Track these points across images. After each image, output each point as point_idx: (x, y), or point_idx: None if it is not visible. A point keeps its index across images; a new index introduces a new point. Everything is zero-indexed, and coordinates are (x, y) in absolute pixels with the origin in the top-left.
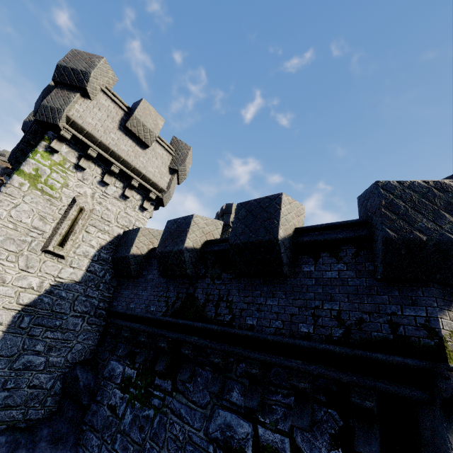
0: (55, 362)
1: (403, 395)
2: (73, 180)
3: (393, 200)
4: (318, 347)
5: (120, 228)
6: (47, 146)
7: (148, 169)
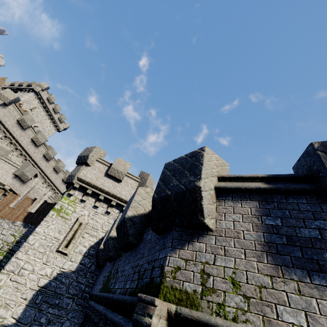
0: None
1: None
2: (79, 208)
3: (166, 173)
4: (123, 299)
5: (104, 233)
6: (68, 193)
7: (121, 193)
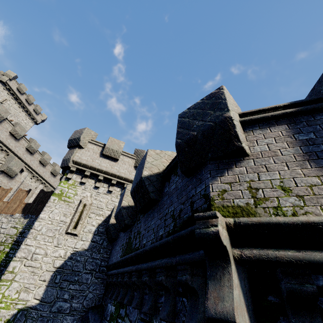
0: (76, 307)
1: (196, 259)
2: (80, 190)
3: (183, 121)
4: (162, 242)
5: (109, 211)
6: (66, 177)
7: (120, 171)
